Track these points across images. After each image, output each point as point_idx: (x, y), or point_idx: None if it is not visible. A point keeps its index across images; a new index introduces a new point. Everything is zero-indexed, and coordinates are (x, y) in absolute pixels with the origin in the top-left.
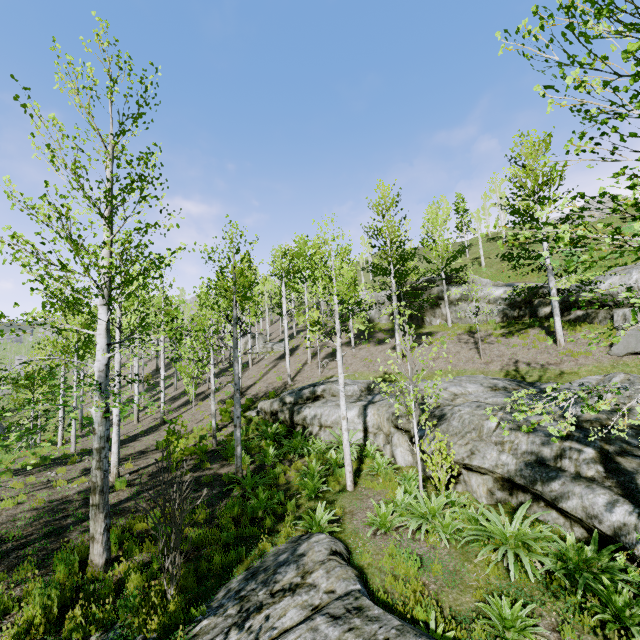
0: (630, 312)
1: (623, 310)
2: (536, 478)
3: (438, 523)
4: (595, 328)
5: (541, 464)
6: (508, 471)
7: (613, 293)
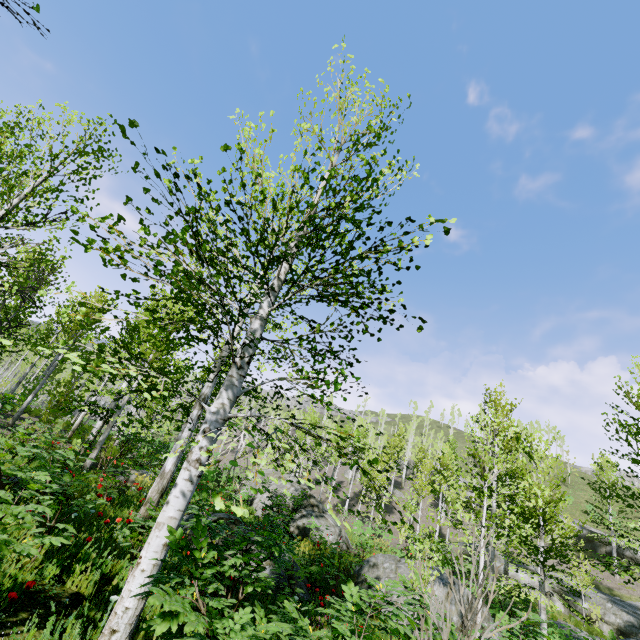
0: None
1: None
2: (633, 631)
3: (599, 635)
4: (635, 575)
5: (634, 626)
6: (620, 626)
7: None
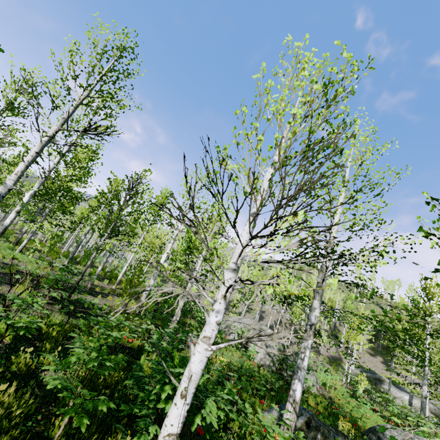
0: None
1: None
2: None
3: None
4: None
5: None
6: None
7: None
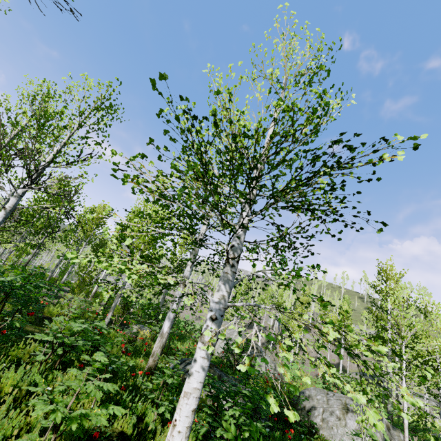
0: None
1: None
2: None
3: None
4: None
5: None
6: None
7: None
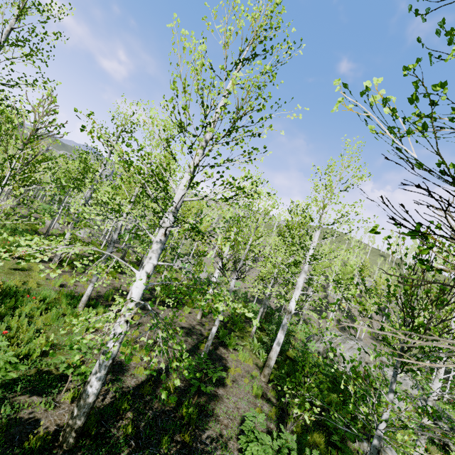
0: None
1: None
2: None
3: None
4: None
5: None
6: None
7: None
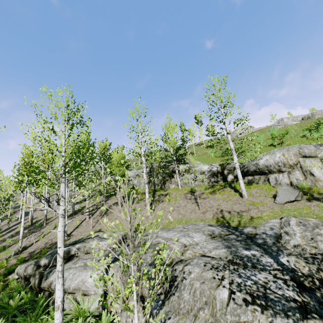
0: (278, 176)
1: (274, 175)
2: None
3: None
4: (261, 186)
5: None
6: None
7: (267, 165)
